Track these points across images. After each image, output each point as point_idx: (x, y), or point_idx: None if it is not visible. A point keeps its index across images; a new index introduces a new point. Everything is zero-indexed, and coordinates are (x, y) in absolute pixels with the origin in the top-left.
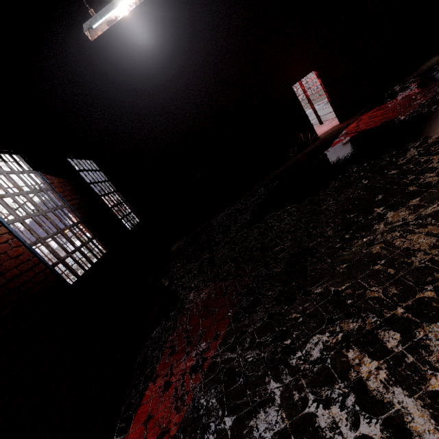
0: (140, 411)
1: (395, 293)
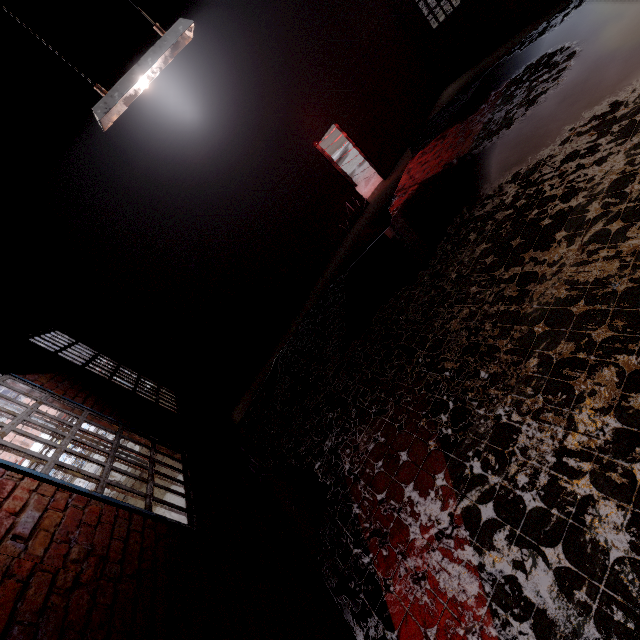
0: (405, 639)
1: (624, 325)
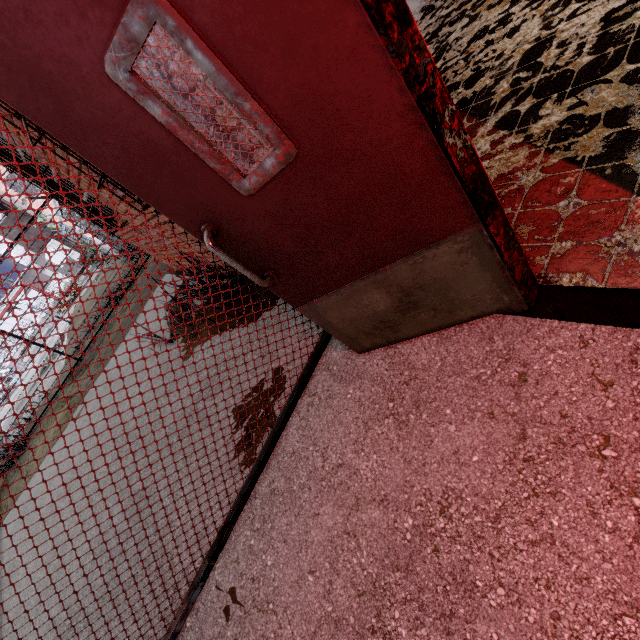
0: None
1: None
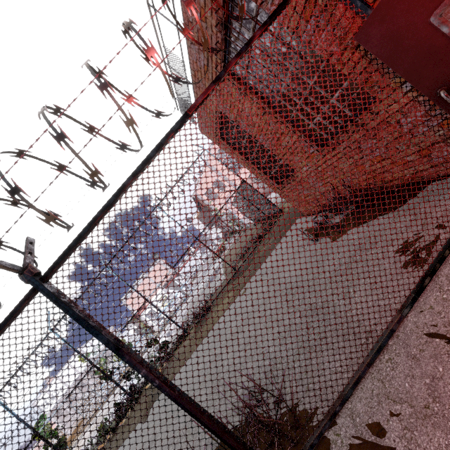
0: None
1: None
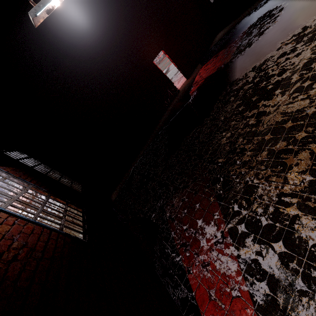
0: (198, 296)
1: (313, 129)
